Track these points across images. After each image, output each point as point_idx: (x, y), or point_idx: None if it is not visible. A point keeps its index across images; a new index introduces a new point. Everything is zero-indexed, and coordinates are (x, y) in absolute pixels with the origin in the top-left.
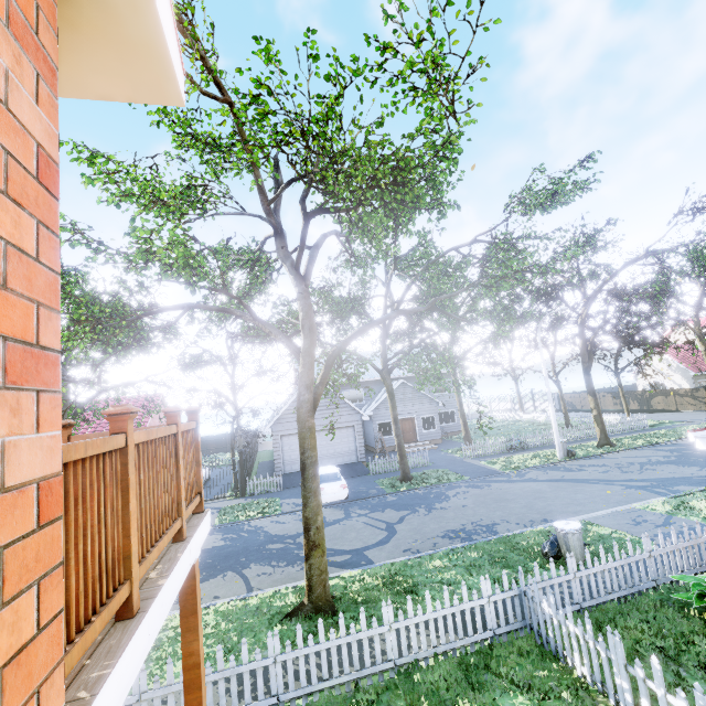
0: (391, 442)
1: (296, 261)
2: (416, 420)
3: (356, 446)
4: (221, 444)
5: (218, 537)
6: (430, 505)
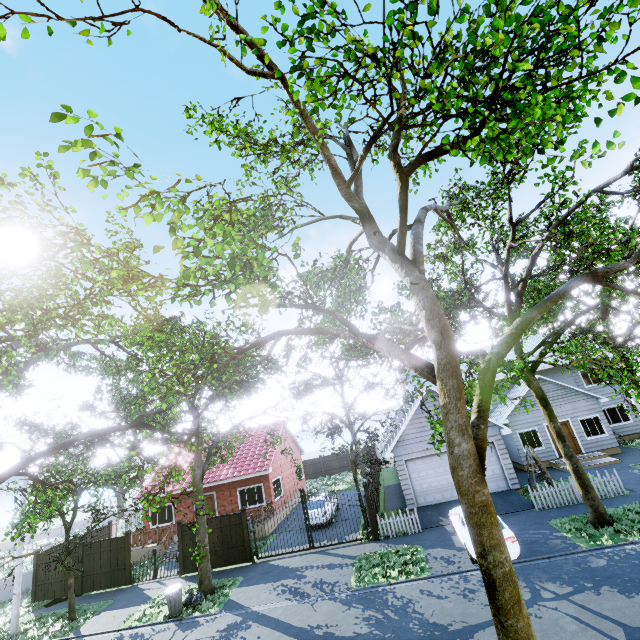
0: (542, 456)
1: (398, 243)
2: (572, 425)
3: (502, 468)
4: (342, 462)
5: (359, 614)
6: None
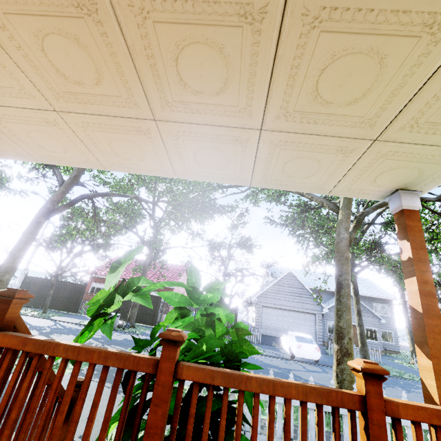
0: None
1: None
2: None
3: (316, 330)
4: None
5: None
6: (405, 387)
